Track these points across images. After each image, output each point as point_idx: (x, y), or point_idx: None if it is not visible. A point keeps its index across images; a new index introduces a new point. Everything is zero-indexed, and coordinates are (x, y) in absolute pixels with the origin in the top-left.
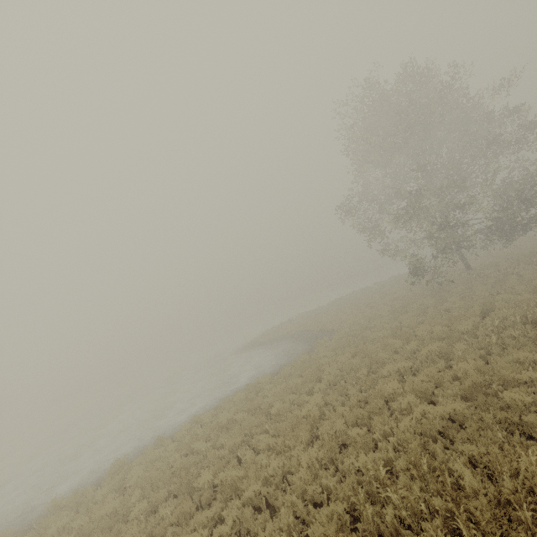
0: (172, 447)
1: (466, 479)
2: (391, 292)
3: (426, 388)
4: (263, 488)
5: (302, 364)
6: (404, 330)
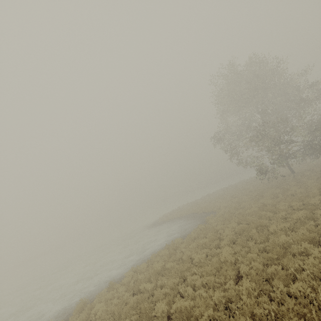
0: (122, 289)
1: None
2: (244, 188)
3: (312, 237)
4: (216, 313)
5: (203, 230)
6: (267, 207)
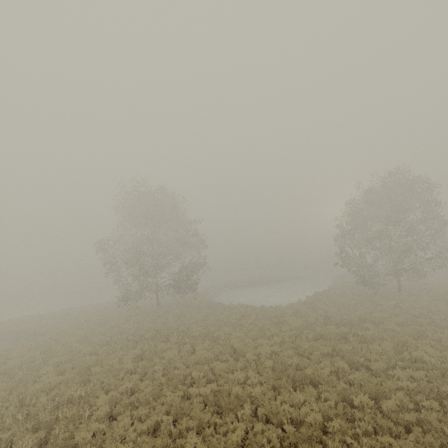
0: None
1: (42, 402)
2: (110, 311)
3: (65, 369)
4: None
5: None
6: (90, 338)
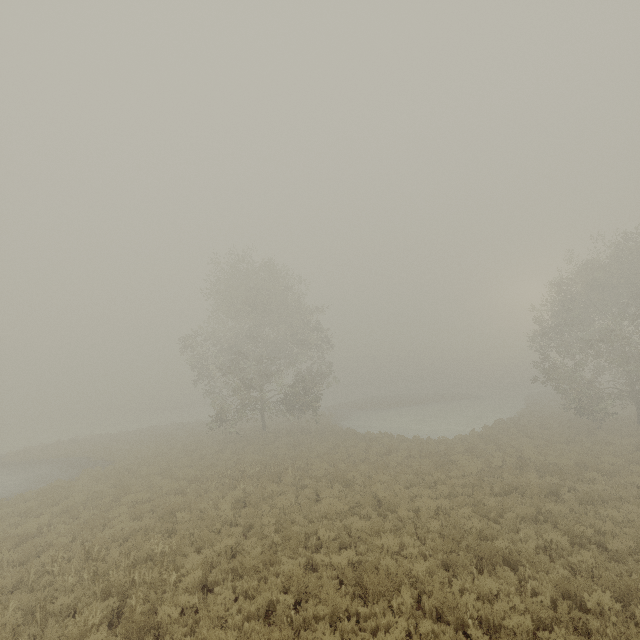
0: None
1: (113, 556)
2: (199, 434)
3: (143, 511)
4: None
5: (50, 489)
6: (173, 470)
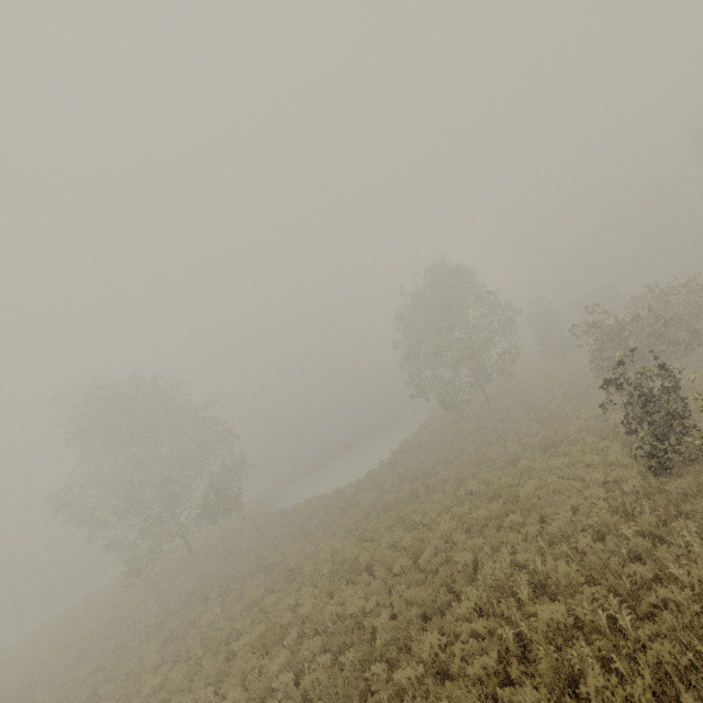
0: None
1: None
2: (115, 597)
3: None
4: None
5: None
6: (88, 653)
